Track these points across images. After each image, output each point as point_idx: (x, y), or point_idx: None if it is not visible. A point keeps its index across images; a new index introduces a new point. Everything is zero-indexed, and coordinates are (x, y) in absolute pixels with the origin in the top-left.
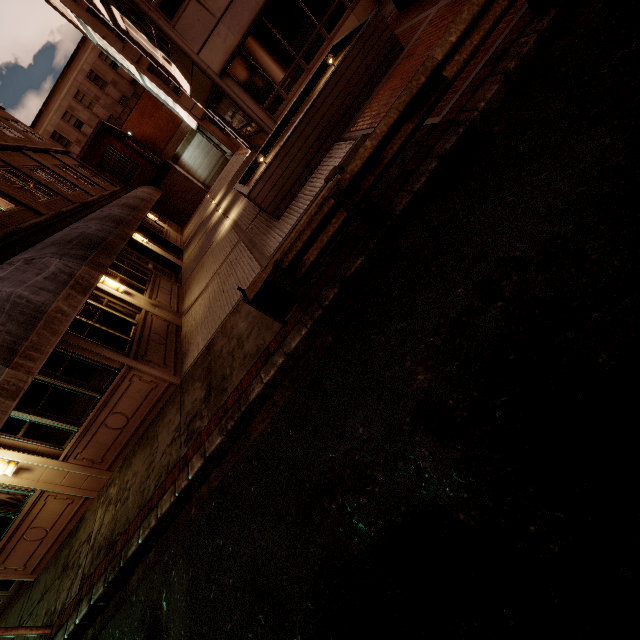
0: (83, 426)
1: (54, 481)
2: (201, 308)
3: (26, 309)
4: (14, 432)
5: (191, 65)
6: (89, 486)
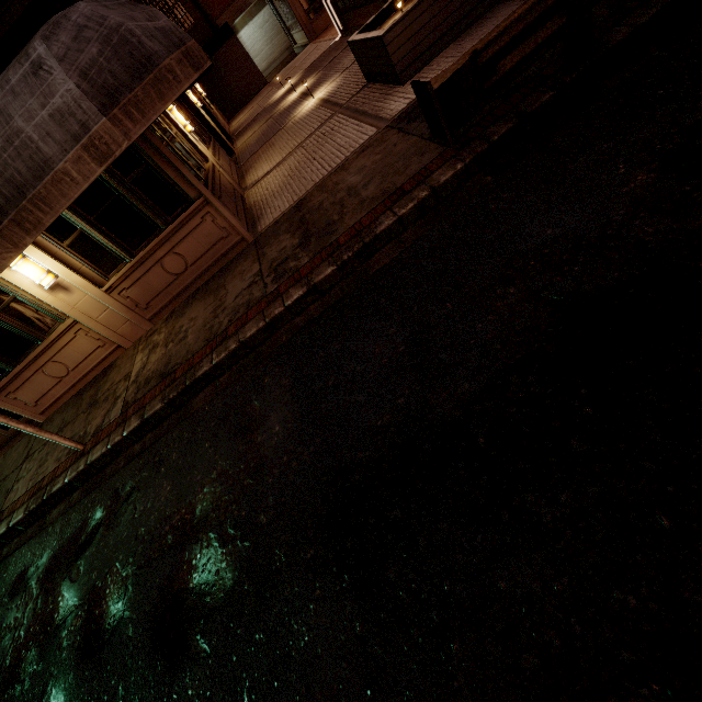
0: (138, 257)
1: (90, 314)
2: (277, 178)
3: (136, 52)
4: (60, 238)
5: None
6: (125, 333)
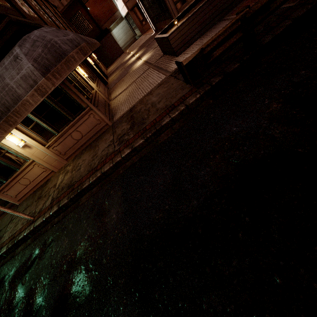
0: (60, 133)
1: (40, 157)
2: (124, 96)
3: (58, 50)
4: (27, 125)
5: None
6: (55, 165)
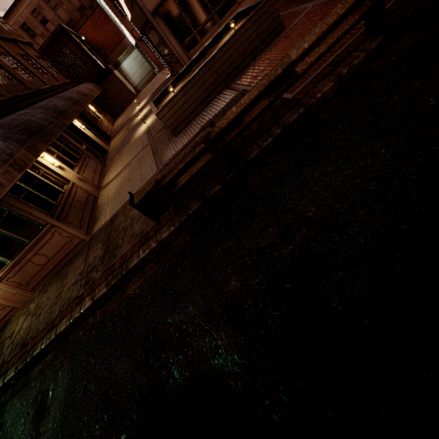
0: (14, 260)
1: None
2: (113, 188)
3: None
4: None
5: (131, 0)
6: (16, 299)
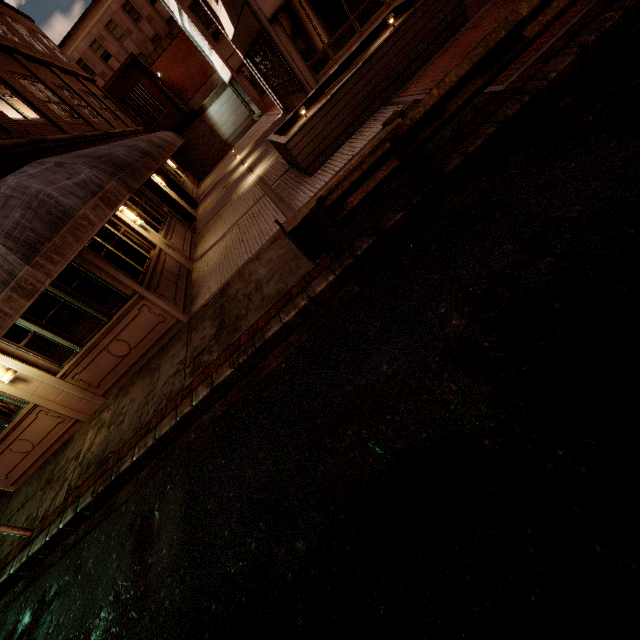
0: (86, 347)
1: (48, 397)
2: (216, 255)
3: (53, 210)
4: (17, 340)
5: (242, 4)
6: (82, 409)
